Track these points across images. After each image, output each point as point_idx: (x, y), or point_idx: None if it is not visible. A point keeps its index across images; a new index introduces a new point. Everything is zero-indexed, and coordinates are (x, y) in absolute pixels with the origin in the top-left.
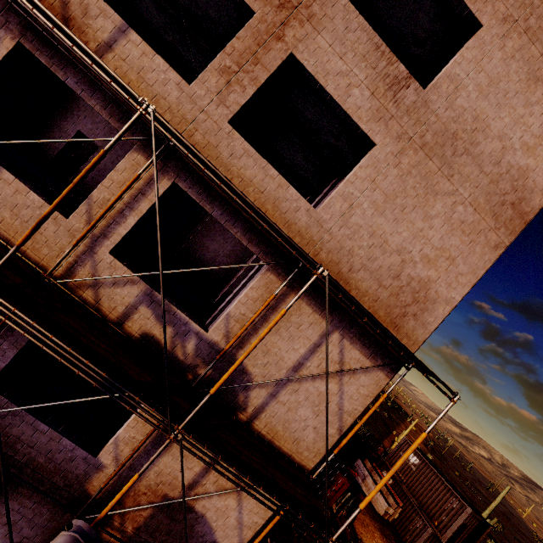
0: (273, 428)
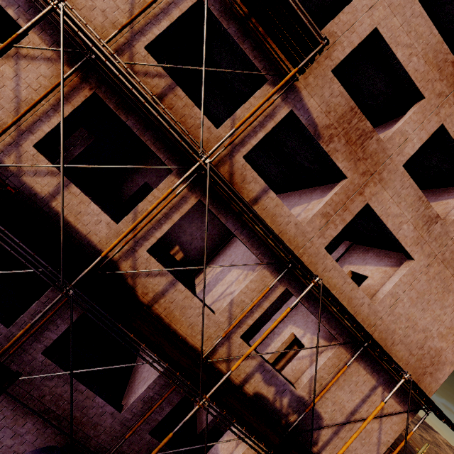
0: None
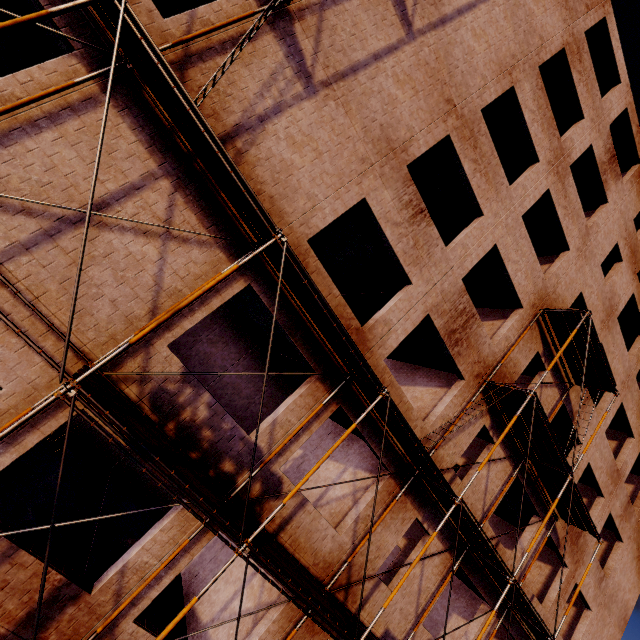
0: None
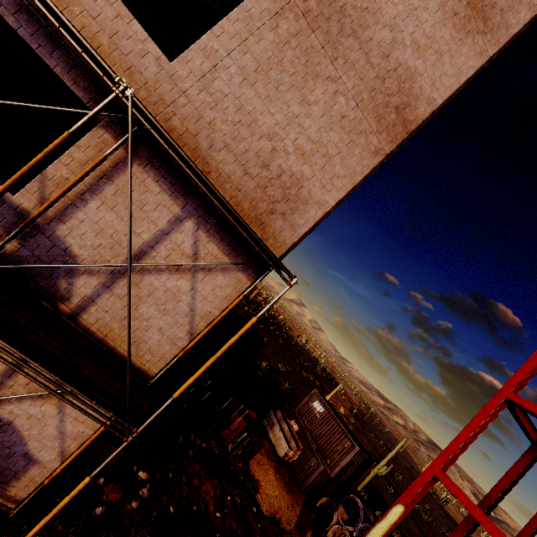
0: (107, 326)
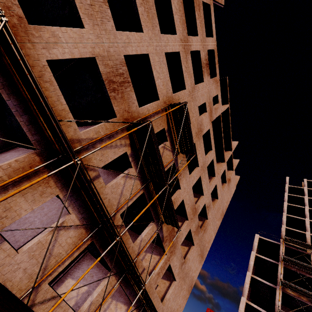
0: None
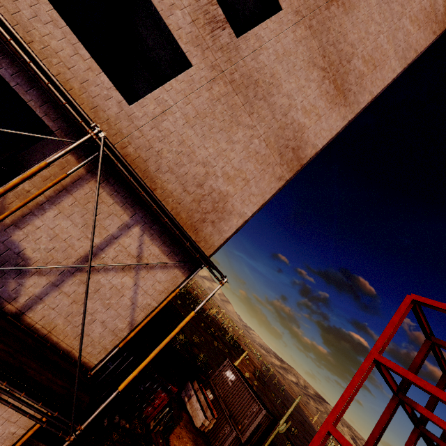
0: (51, 322)
